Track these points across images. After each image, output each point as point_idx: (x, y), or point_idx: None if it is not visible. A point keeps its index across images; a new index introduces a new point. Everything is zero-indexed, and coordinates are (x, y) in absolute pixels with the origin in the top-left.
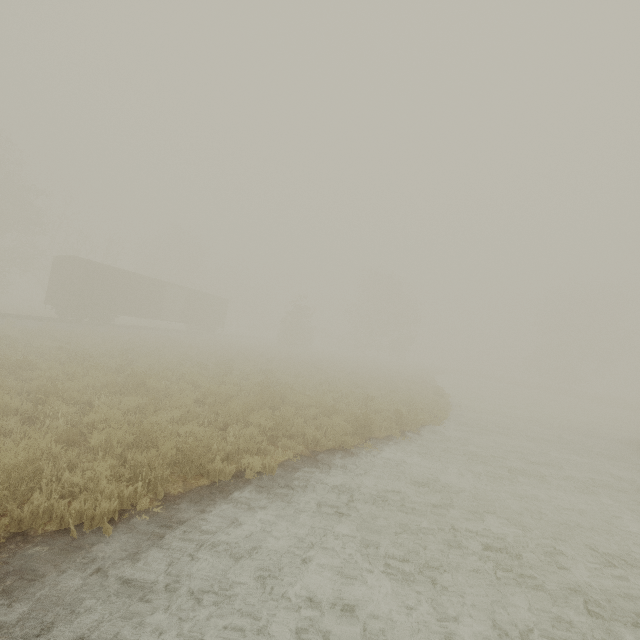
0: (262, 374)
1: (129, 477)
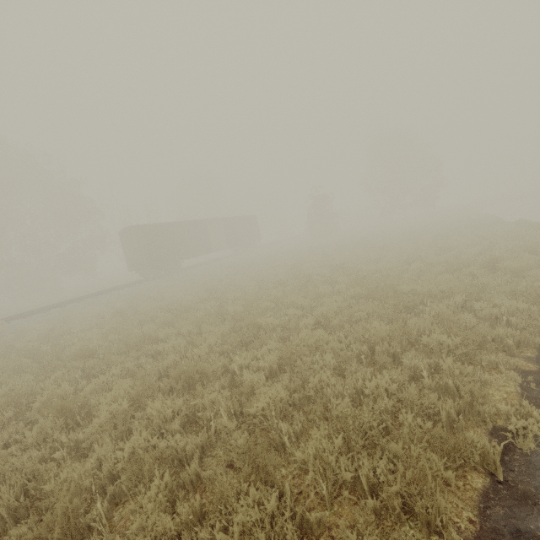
0: (341, 272)
1: (378, 510)
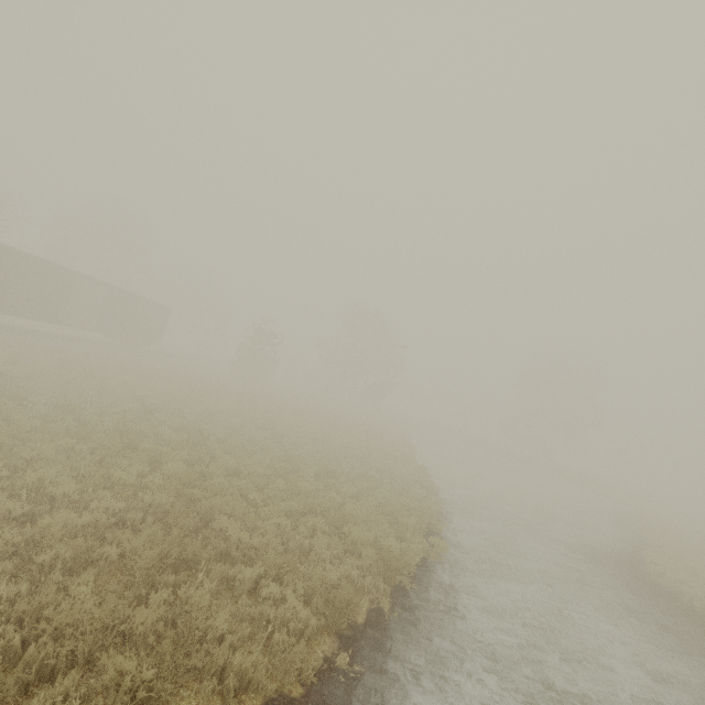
0: (187, 451)
1: None
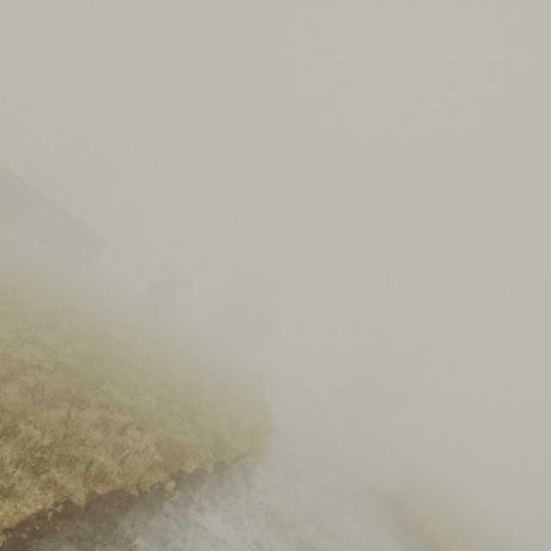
0: (94, 340)
1: None
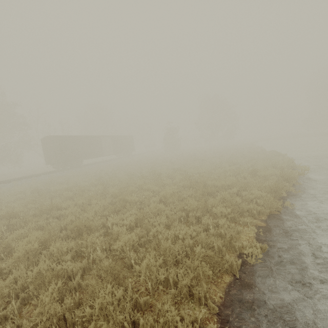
0: (178, 172)
1: (177, 295)
